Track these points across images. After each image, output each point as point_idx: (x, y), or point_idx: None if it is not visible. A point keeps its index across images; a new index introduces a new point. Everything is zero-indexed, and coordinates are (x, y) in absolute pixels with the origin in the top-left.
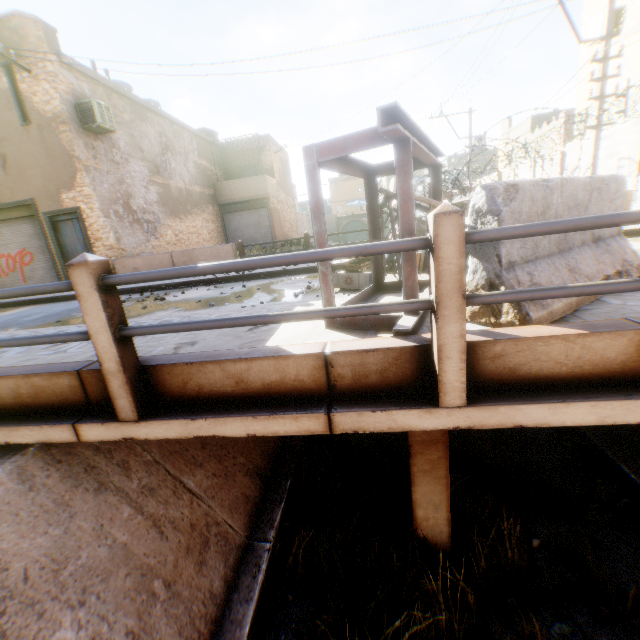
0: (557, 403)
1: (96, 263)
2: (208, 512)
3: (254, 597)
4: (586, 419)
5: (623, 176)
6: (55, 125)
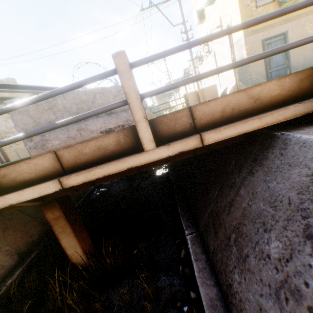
0: (20, 191)
1: None
2: None
3: None
4: (35, 195)
5: None
6: None
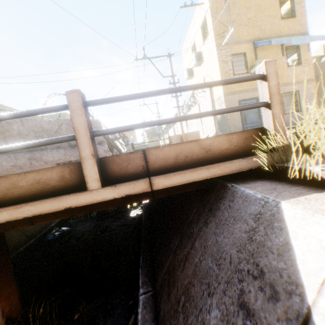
0: None
1: None
2: None
3: None
4: None
5: (97, 119)
6: None
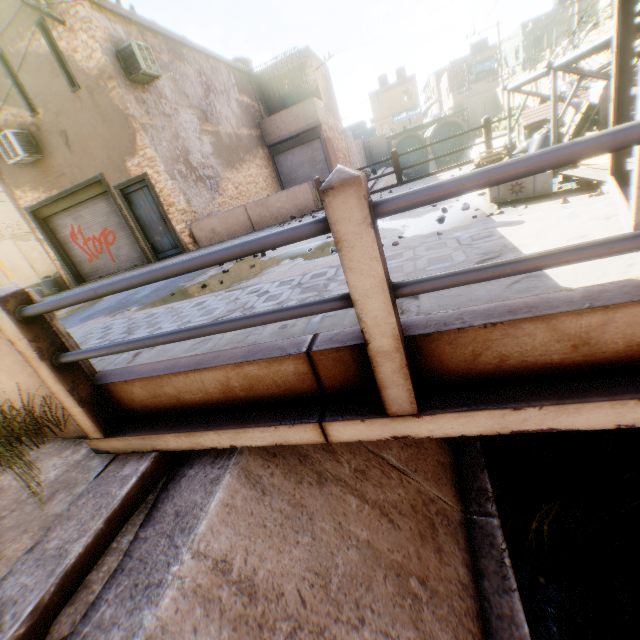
0: None
1: (362, 179)
2: (419, 489)
3: (513, 587)
4: None
5: None
6: (102, 84)
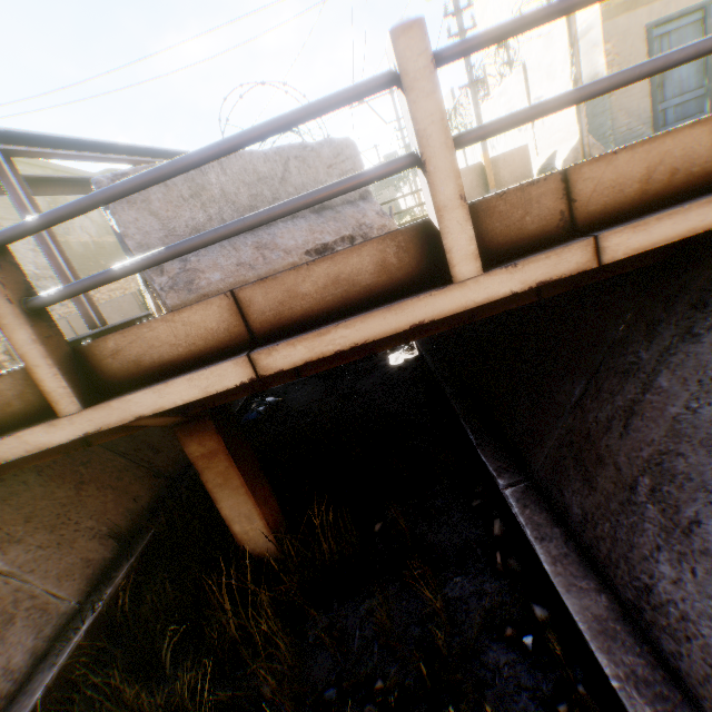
0: (159, 385)
1: None
2: (22, 588)
3: (60, 661)
4: (193, 394)
5: (348, 138)
6: None
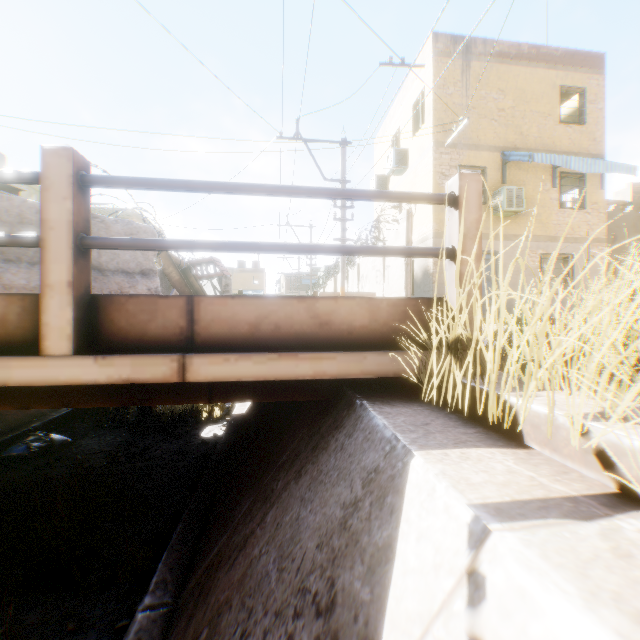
0: None
1: None
2: None
3: None
4: None
5: (151, 226)
6: None
